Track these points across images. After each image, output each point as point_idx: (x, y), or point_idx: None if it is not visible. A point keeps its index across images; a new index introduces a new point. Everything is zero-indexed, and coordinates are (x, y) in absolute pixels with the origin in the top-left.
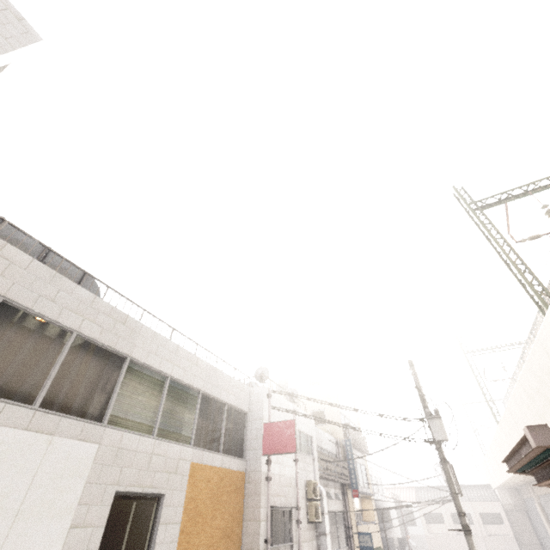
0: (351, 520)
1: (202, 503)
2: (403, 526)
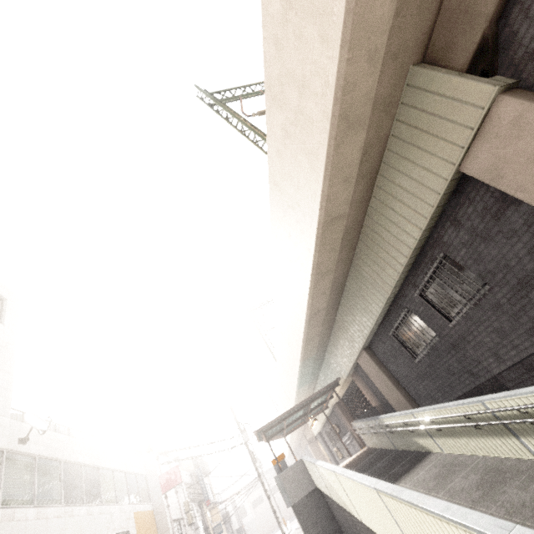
0: (208, 522)
1: (142, 531)
2: (239, 519)
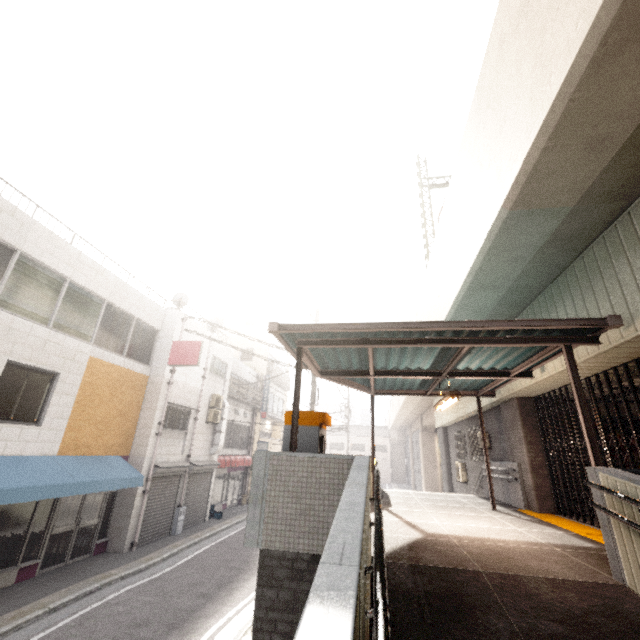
0: (255, 433)
1: (100, 388)
2: None
